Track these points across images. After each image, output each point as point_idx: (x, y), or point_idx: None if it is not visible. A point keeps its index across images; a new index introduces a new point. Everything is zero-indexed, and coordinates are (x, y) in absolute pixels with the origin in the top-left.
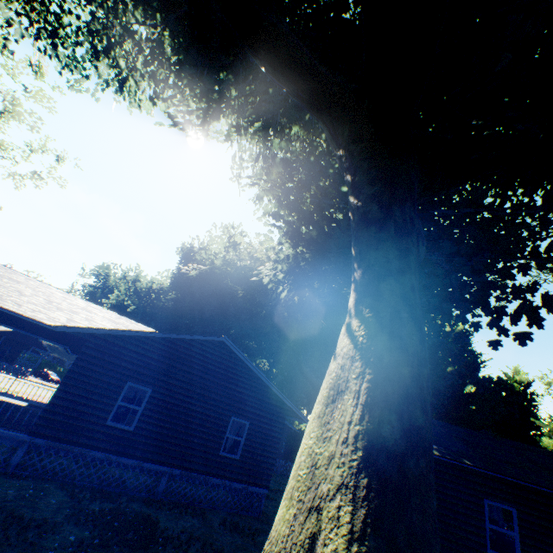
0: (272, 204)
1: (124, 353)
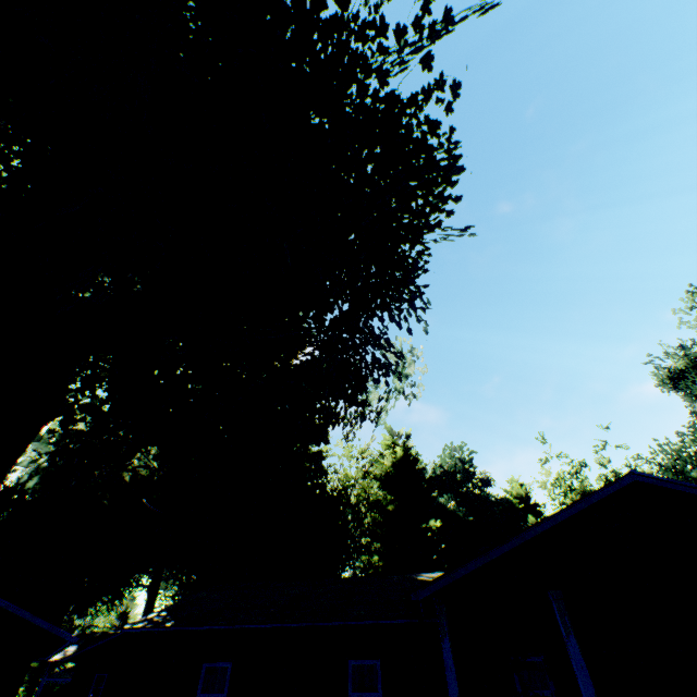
0: None
1: None
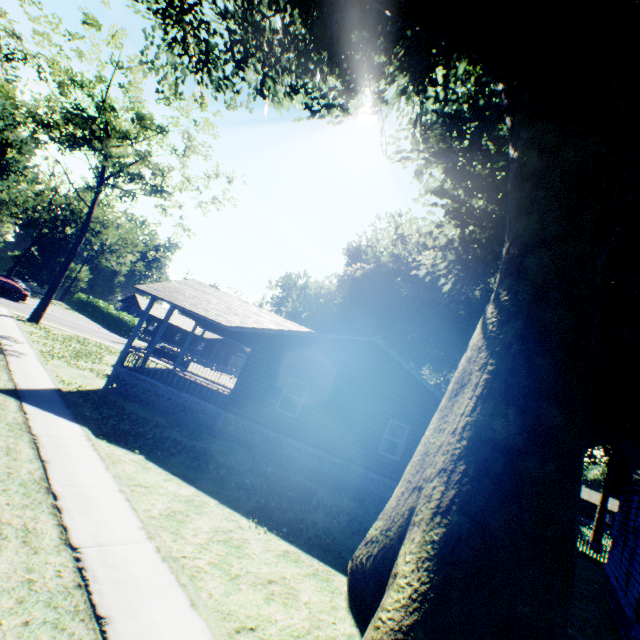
0: (433, 178)
1: (285, 351)
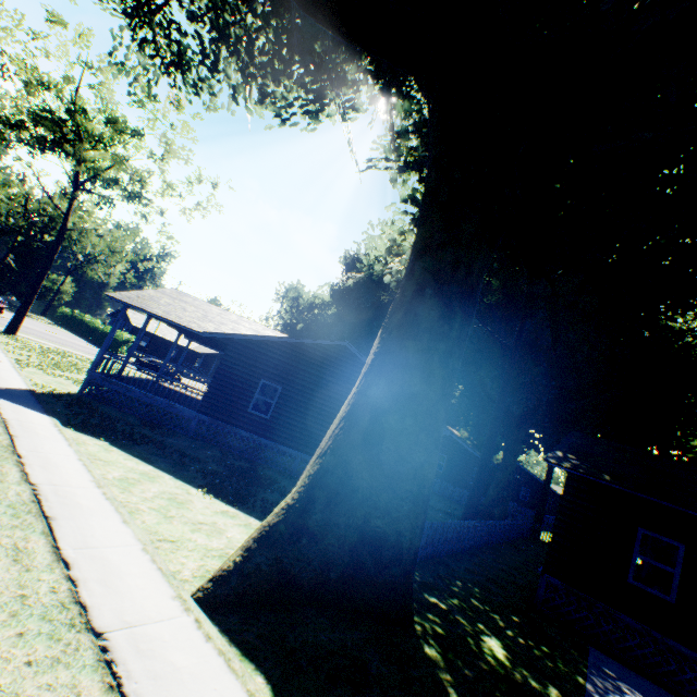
0: (406, 186)
1: (257, 356)
